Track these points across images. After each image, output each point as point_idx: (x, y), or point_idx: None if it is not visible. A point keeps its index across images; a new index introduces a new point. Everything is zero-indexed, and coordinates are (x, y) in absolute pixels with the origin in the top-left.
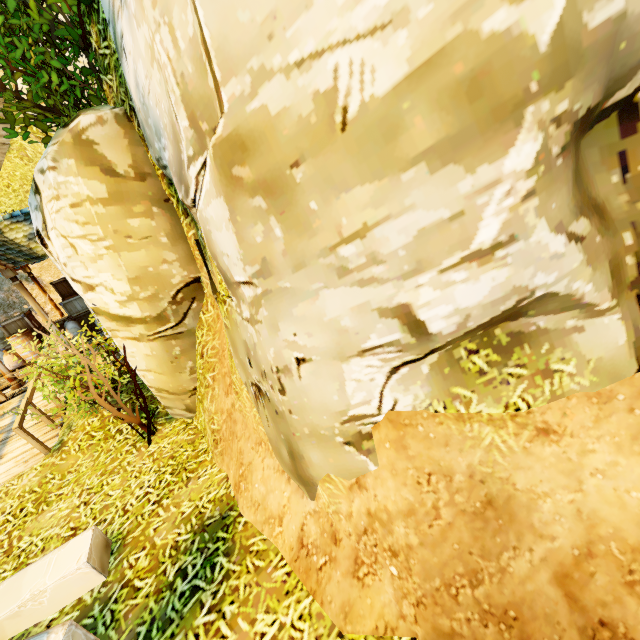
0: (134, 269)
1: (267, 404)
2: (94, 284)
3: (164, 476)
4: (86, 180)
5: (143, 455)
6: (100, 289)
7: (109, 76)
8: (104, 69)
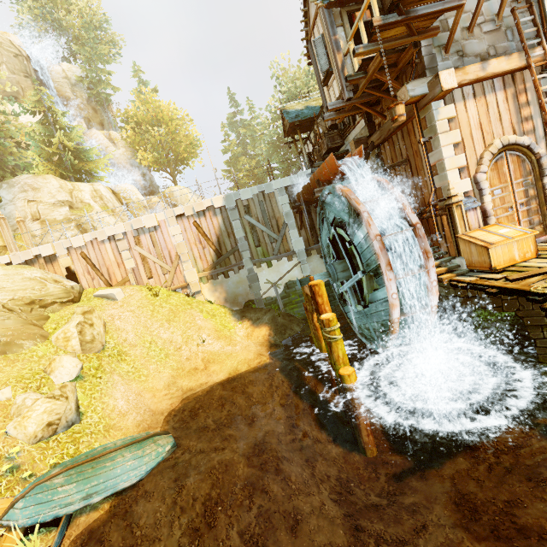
0: None
1: None
2: None
3: None
4: None
5: None
6: None
7: None
8: None
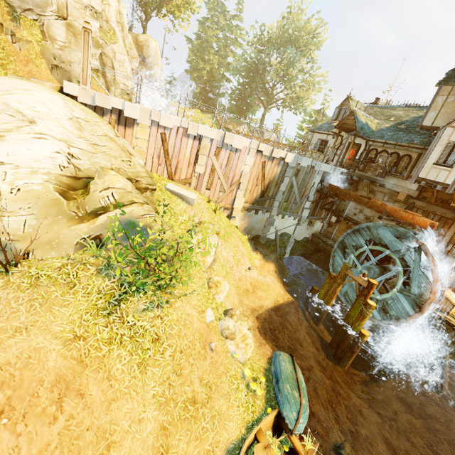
0: None
1: (60, 69)
2: None
3: None
4: None
5: None
6: None
7: None
8: None
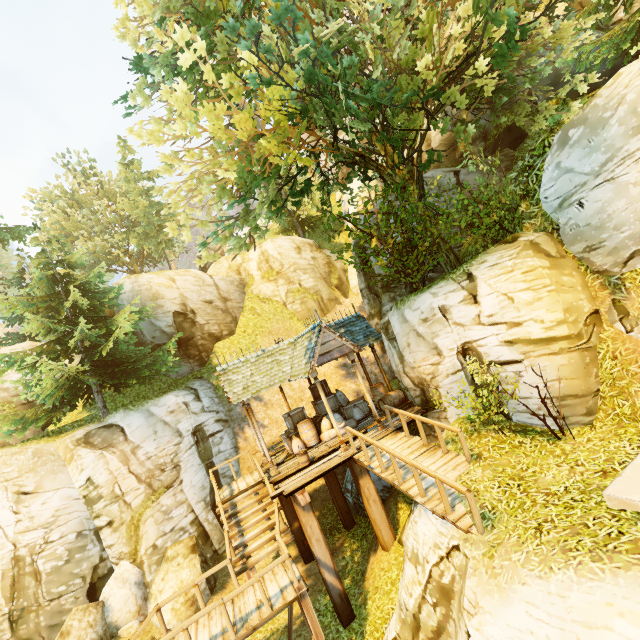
0: (566, 304)
1: None
2: (522, 321)
3: (635, 439)
4: (537, 260)
5: (580, 443)
6: (527, 323)
7: (533, 219)
8: (529, 218)
